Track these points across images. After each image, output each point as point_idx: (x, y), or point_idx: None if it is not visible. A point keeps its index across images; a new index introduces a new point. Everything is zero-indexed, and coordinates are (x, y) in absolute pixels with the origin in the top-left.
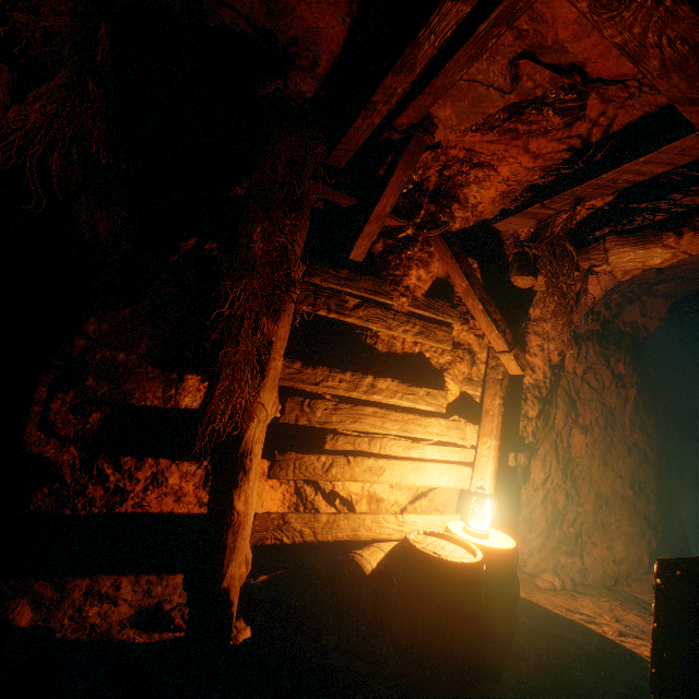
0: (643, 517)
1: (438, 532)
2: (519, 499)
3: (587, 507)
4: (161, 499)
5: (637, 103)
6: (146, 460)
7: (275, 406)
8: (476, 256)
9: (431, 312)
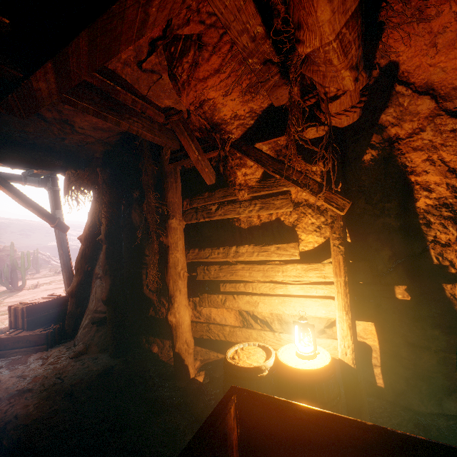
0: None
1: (266, 346)
2: None
3: None
4: None
5: (197, 0)
6: None
7: (182, 274)
8: (278, 134)
9: (266, 190)
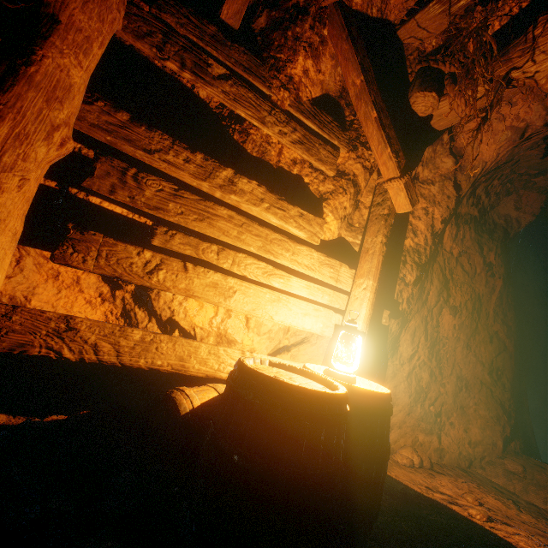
0: (499, 403)
1: (290, 365)
2: (385, 372)
3: (448, 388)
4: None
5: None
6: None
7: (60, 136)
8: (374, 68)
9: (316, 125)
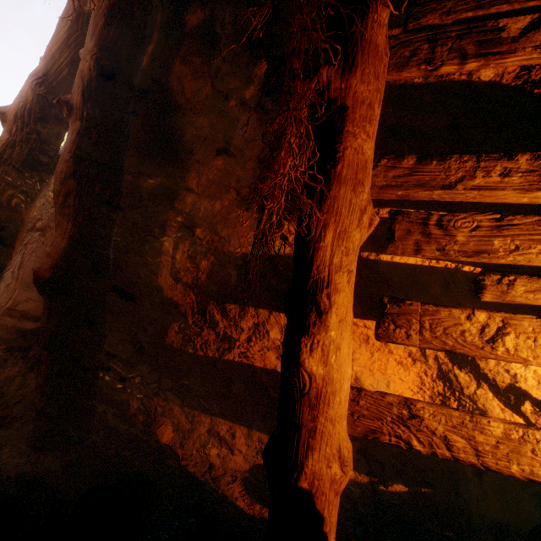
0: None
1: None
2: None
3: None
4: (263, 353)
5: None
6: (248, 309)
7: (367, 217)
8: None
9: None
